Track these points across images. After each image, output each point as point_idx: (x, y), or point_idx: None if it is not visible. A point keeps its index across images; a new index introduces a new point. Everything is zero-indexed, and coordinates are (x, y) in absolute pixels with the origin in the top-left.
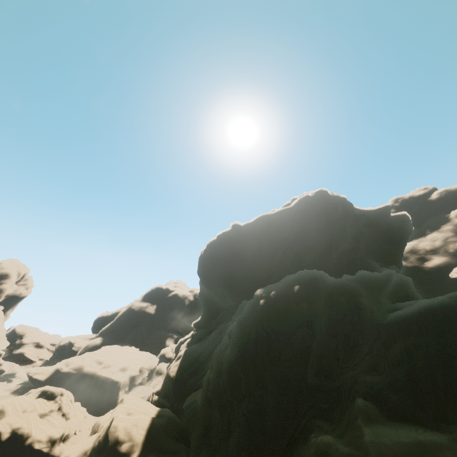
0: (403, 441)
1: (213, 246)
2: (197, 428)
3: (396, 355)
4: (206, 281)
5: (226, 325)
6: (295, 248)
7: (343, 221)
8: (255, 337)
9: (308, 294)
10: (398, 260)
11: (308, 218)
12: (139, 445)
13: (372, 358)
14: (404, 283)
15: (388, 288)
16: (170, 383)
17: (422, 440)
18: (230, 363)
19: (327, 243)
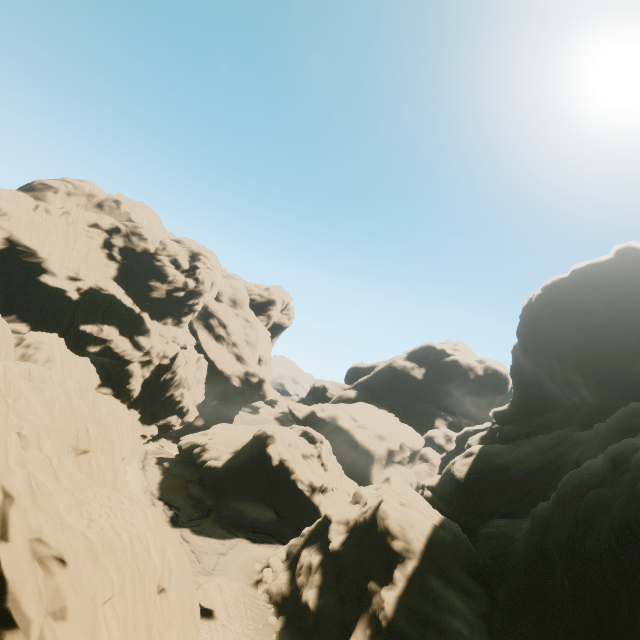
0: None
1: (558, 290)
2: (512, 580)
3: None
4: (532, 350)
5: (575, 434)
6: None
7: None
8: None
9: None
10: None
11: None
12: (416, 553)
13: None
14: None
15: None
16: (453, 485)
17: None
18: (629, 521)
19: None
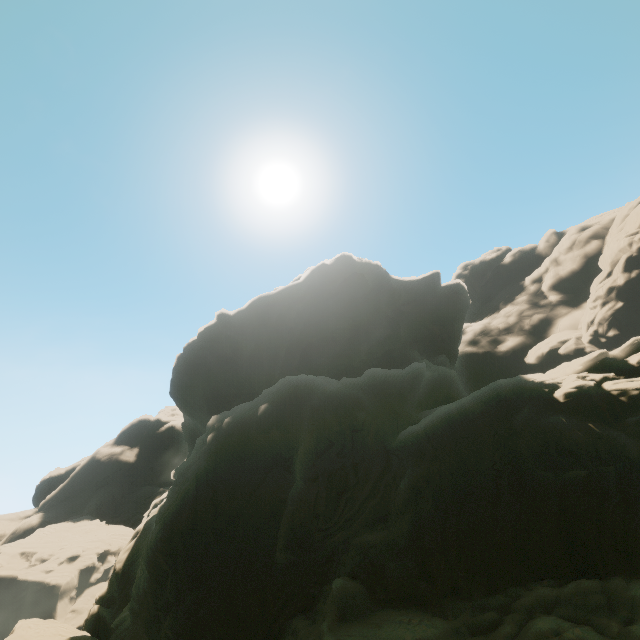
0: None
1: (191, 350)
2: None
3: (400, 497)
4: (185, 406)
5: None
6: (303, 343)
7: (373, 298)
8: (194, 499)
9: (282, 416)
10: (453, 347)
11: (323, 296)
12: None
13: (379, 503)
14: (444, 380)
15: (418, 390)
16: (115, 582)
17: None
18: (148, 552)
19: (352, 332)
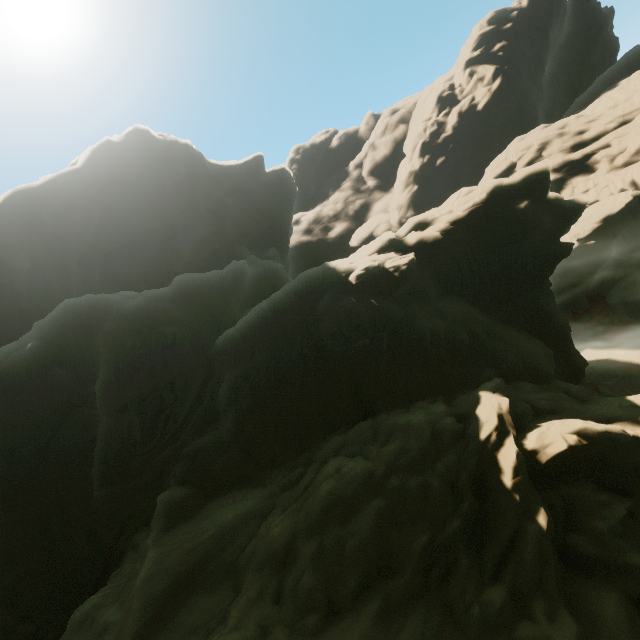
0: (202, 541)
1: None
2: None
3: (222, 400)
4: None
5: None
6: (102, 252)
7: (188, 188)
8: None
9: (64, 351)
10: (284, 239)
11: (116, 187)
12: None
13: (207, 409)
14: (269, 275)
15: (243, 289)
16: None
17: (229, 522)
18: None
19: (167, 232)
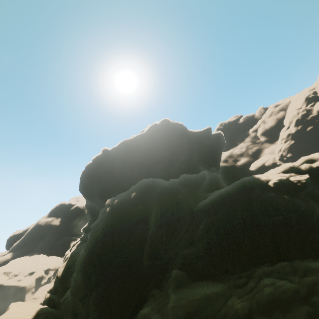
0: (196, 299)
1: (89, 168)
2: (68, 317)
3: (200, 232)
4: (87, 196)
5: None
6: (147, 163)
7: (180, 140)
8: (102, 238)
9: (143, 198)
10: (217, 163)
11: (156, 140)
12: None
13: (189, 236)
14: (215, 179)
15: (204, 184)
16: (58, 282)
17: (208, 294)
18: (81, 264)
19: (170, 157)
